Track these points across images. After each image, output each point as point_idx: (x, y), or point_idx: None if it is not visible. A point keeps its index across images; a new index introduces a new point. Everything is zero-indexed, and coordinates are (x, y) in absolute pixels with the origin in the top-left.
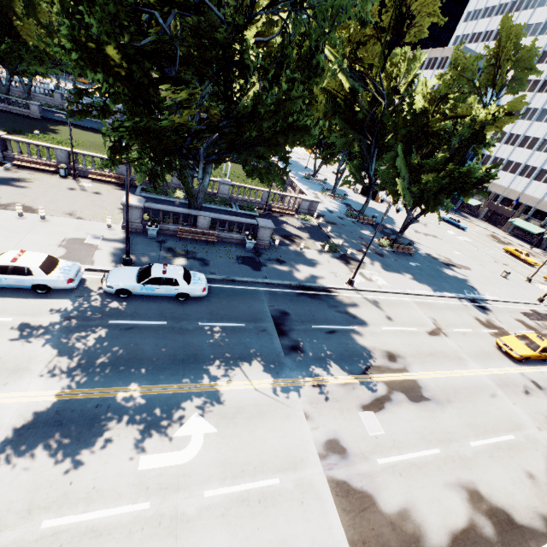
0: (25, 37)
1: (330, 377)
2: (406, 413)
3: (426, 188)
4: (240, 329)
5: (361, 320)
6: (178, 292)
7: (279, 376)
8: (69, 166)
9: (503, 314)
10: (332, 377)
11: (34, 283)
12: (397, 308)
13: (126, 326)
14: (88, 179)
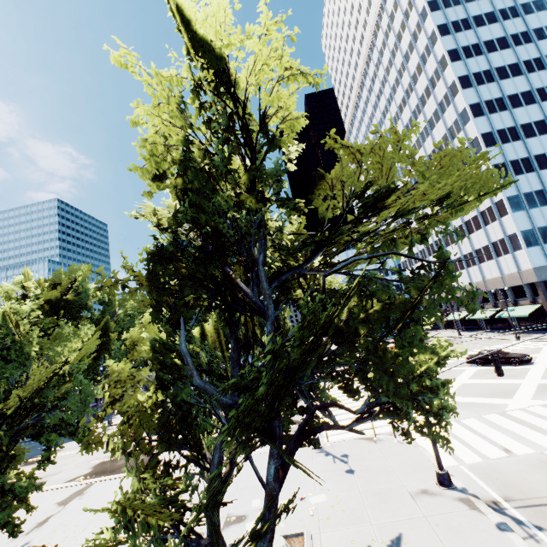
0: None
1: None
2: None
3: None
4: None
5: None
6: None
7: None
8: None
9: None
10: None
11: None
12: None
13: None
14: None
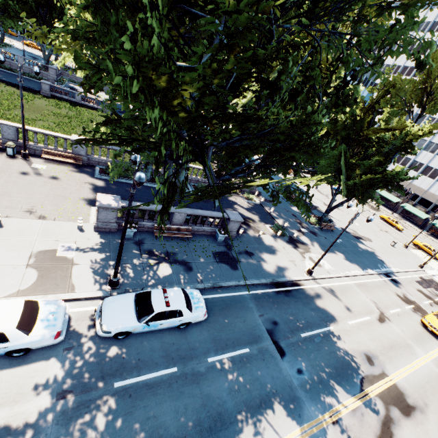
0: None
1: (340, 405)
2: (408, 434)
3: (359, 183)
4: (247, 357)
5: (332, 316)
6: (181, 323)
7: (303, 420)
8: (17, 143)
9: (408, 285)
10: (342, 404)
11: (9, 349)
12: (347, 294)
13: (135, 389)
14: (40, 158)
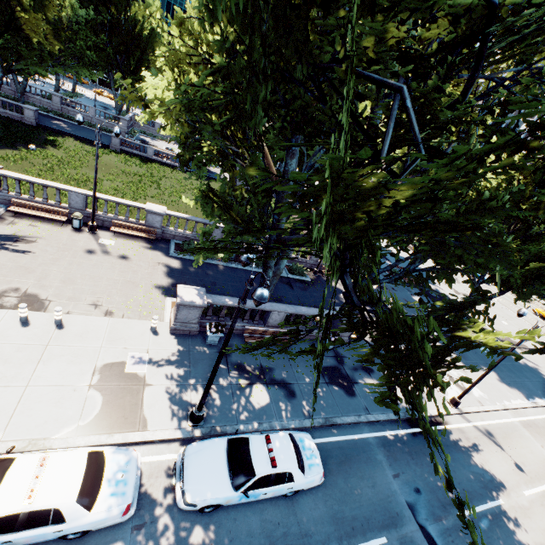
0: (28, 32)
1: None
2: None
3: (521, 274)
4: None
5: (497, 480)
6: (289, 491)
7: None
8: (84, 212)
9: None
10: None
11: (64, 533)
12: (513, 441)
13: None
14: (108, 230)
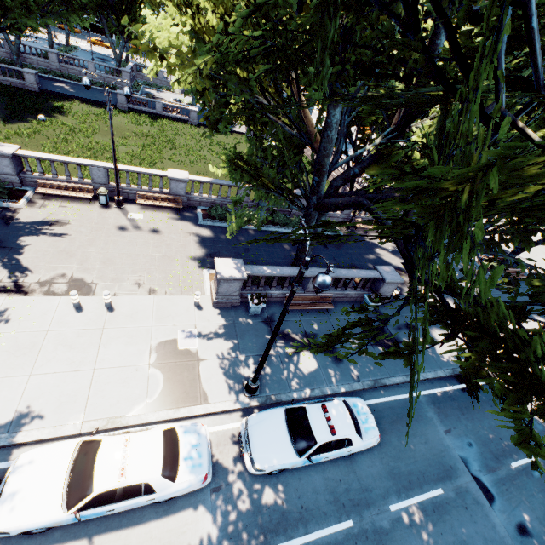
0: None
1: None
2: None
3: None
4: (442, 504)
5: None
6: (348, 453)
7: None
8: (108, 187)
9: None
10: None
11: (155, 500)
12: None
13: None
14: (134, 203)
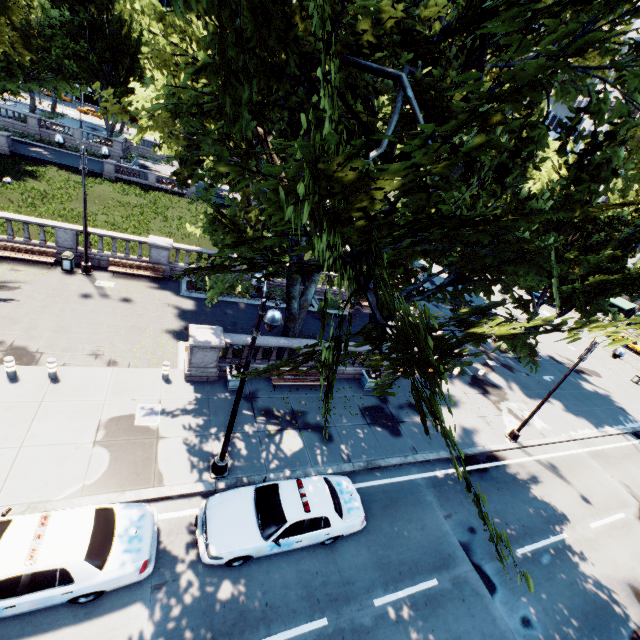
0: None
1: None
2: None
3: (581, 289)
4: (436, 596)
5: (561, 514)
6: (327, 537)
7: None
8: (76, 251)
9: None
10: None
11: (74, 595)
12: (580, 473)
13: None
14: (106, 271)
